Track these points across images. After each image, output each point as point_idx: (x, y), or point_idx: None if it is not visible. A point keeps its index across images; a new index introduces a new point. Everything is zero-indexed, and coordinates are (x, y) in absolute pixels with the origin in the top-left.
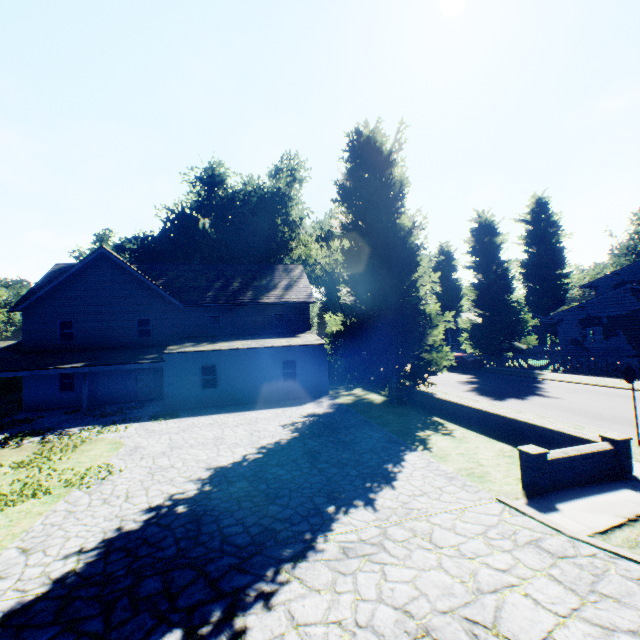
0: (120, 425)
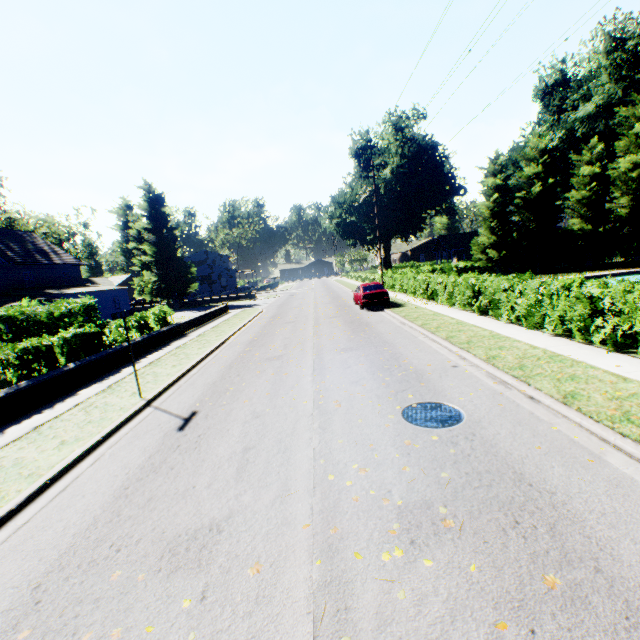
0: None
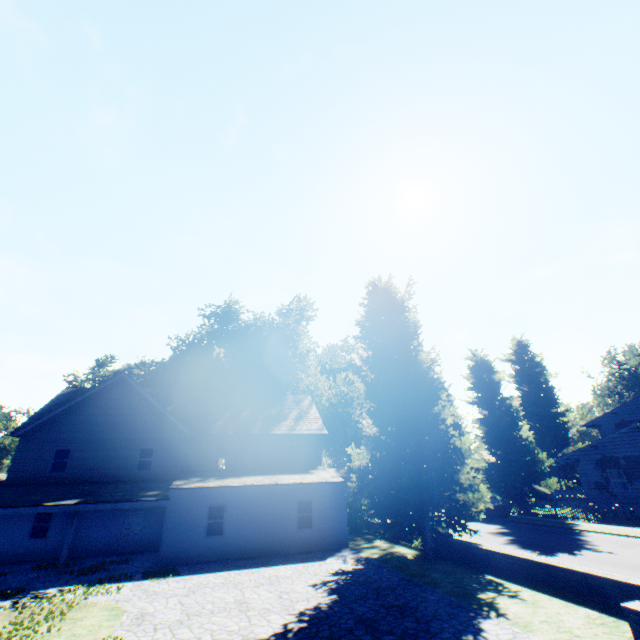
0: (109, 584)
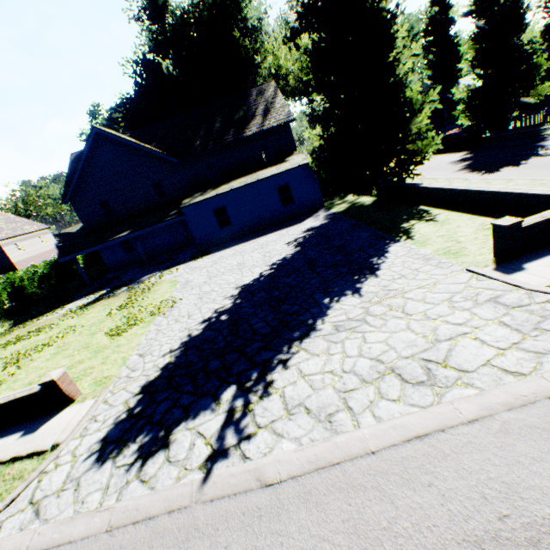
0: (172, 269)
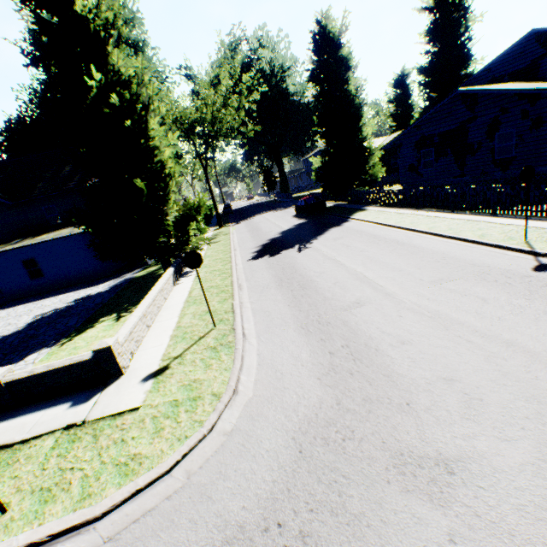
0: None
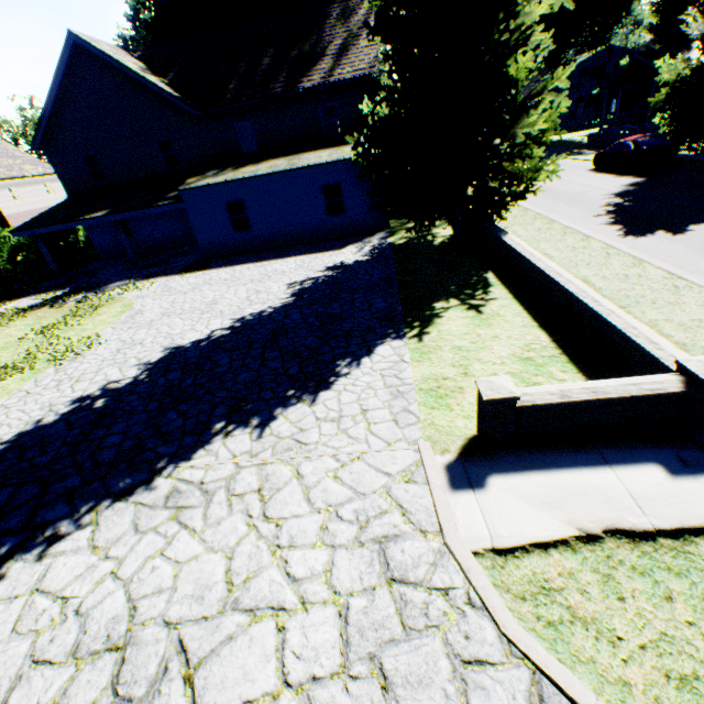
0: (151, 280)
